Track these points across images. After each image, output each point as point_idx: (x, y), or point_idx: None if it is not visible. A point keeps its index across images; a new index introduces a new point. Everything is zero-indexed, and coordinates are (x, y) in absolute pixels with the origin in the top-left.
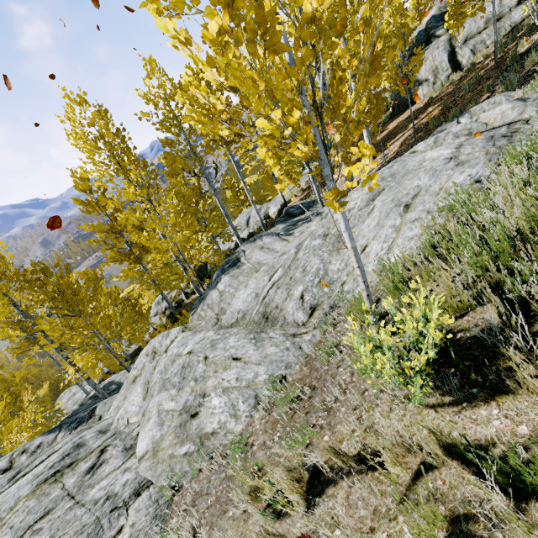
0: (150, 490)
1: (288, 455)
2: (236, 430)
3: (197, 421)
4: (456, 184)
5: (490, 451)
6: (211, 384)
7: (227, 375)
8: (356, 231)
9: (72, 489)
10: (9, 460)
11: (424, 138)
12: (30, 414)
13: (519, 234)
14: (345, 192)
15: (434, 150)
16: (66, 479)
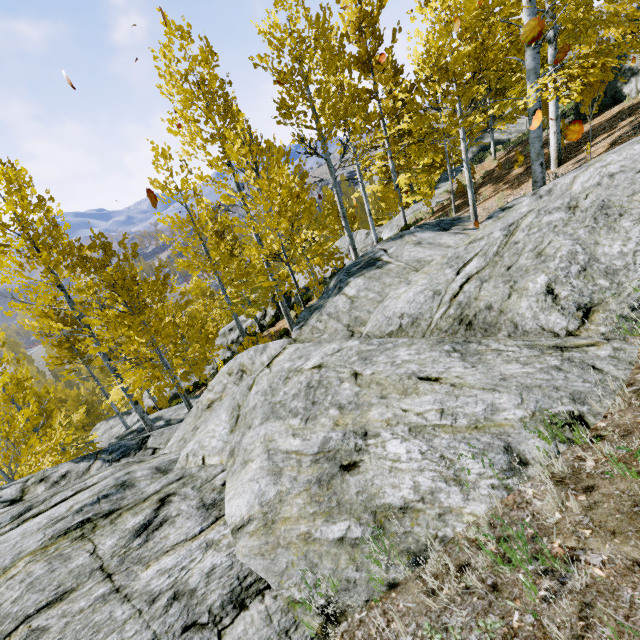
0: (267, 602)
1: None
2: (471, 513)
3: (357, 479)
4: None
5: None
6: (377, 417)
7: (413, 404)
8: None
9: (109, 559)
10: (21, 487)
11: None
12: (60, 433)
13: None
14: None
15: None
16: (100, 538)
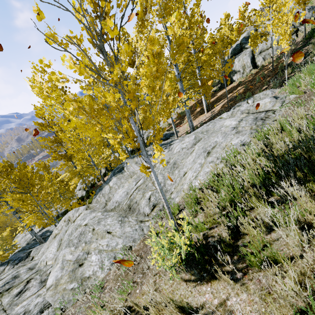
0: (49, 310)
1: (114, 301)
2: (101, 277)
3: (81, 269)
4: (233, 144)
5: (199, 312)
6: (93, 246)
7: (102, 242)
8: (183, 162)
9: (6, 306)
10: None
11: (233, 105)
12: None
13: (243, 188)
14: (149, 167)
15: (229, 120)
16: (4, 299)
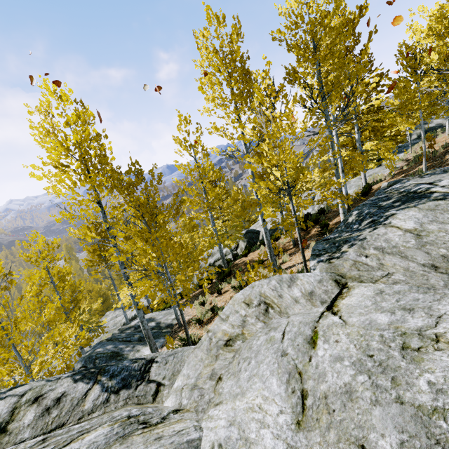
0: None
1: None
2: None
3: None
4: None
5: None
6: None
7: None
8: None
9: None
10: (13, 405)
11: None
12: (75, 328)
13: None
14: None
15: None
16: None
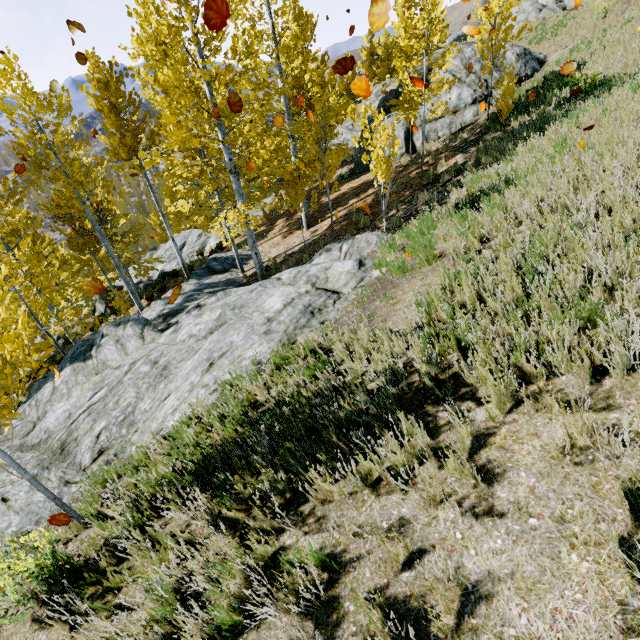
0: None
1: None
2: None
3: None
4: (248, 357)
5: None
6: None
7: None
8: (180, 367)
9: None
10: None
11: (341, 232)
12: None
13: (165, 478)
14: None
15: (283, 292)
16: None
